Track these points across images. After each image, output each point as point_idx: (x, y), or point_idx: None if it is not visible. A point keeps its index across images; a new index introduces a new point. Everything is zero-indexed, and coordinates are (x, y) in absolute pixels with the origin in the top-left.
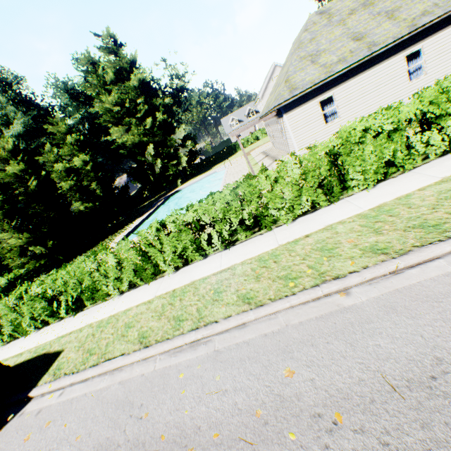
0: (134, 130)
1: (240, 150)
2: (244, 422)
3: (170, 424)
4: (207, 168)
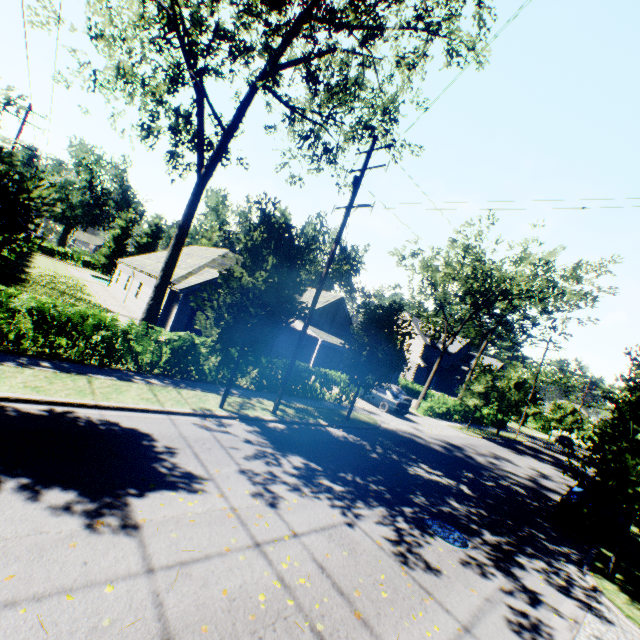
0: None
1: None
2: None
3: None
4: None
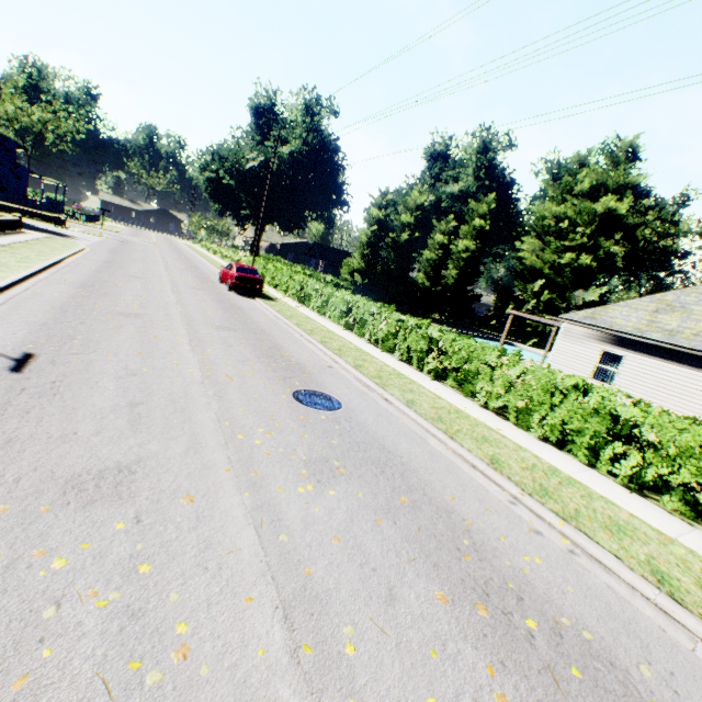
0: (547, 254)
1: None
2: (252, 318)
3: (250, 313)
4: None
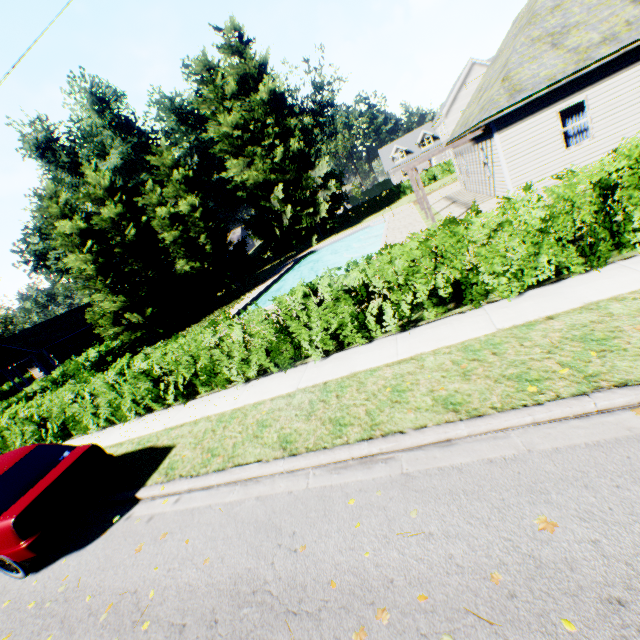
0: (259, 163)
1: (406, 196)
2: (470, 587)
3: (343, 567)
4: (355, 222)
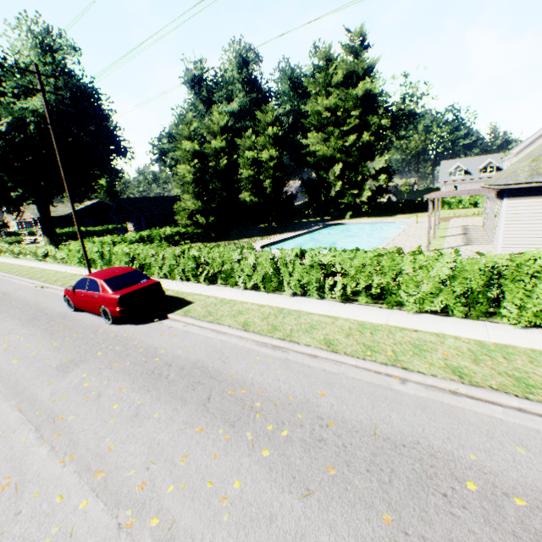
0: (332, 142)
1: (443, 209)
2: (279, 396)
3: (239, 374)
4: (388, 213)
